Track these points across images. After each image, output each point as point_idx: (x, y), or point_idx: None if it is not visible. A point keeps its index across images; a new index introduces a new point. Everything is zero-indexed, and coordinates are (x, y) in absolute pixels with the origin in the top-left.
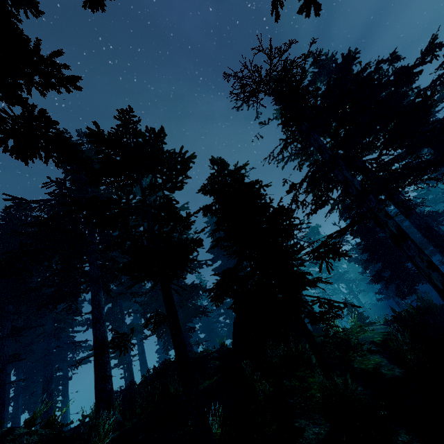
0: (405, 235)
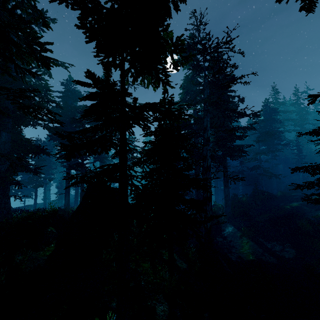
0: (211, 199)
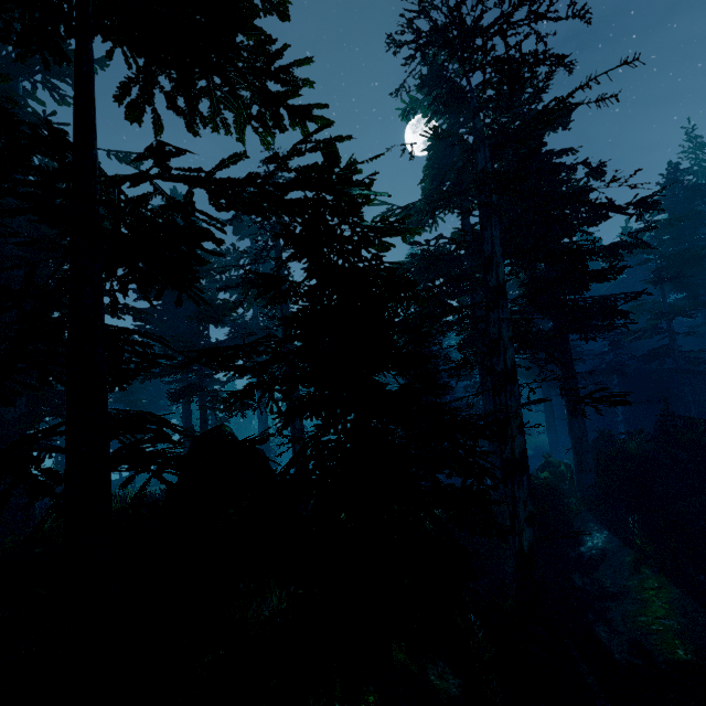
0: (525, 466)
